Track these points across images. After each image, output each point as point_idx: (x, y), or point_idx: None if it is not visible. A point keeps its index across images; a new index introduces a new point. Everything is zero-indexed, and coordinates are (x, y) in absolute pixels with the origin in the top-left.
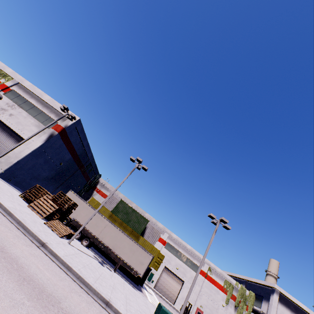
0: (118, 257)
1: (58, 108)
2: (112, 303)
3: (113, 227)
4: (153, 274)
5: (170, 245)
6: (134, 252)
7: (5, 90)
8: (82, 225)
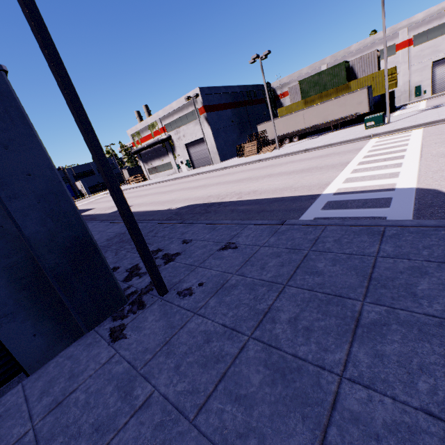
0: (327, 122)
1: (185, 101)
2: (308, 148)
3: (309, 110)
4: (419, 87)
5: (422, 33)
6: (344, 105)
7: (164, 130)
8: (283, 135)
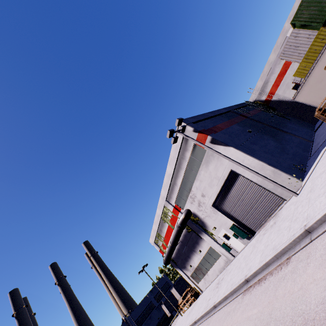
0: None
1: (176, 152)
2: None
3: None
4: None
5: None
6: None
7: (178, 209)
8: None
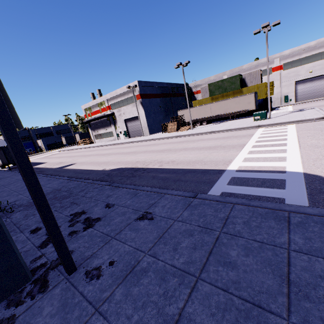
0: (227, 114)
1: (127, 89)
2: (214, 131)
3: (214, 104)
4: (287, 96)
5: (288, 62)
6: (239, 103)
7: (109, 108)
8: (196, 119)
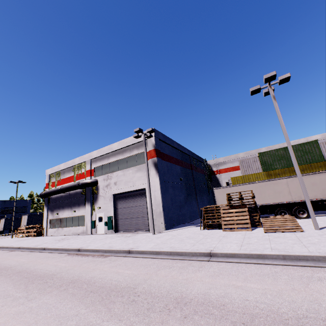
0: None
1: (131, 142)
2: None
3: (296, 179)
4: None
5: None
6: None
7: (91, 173)
8: (274, 204)
